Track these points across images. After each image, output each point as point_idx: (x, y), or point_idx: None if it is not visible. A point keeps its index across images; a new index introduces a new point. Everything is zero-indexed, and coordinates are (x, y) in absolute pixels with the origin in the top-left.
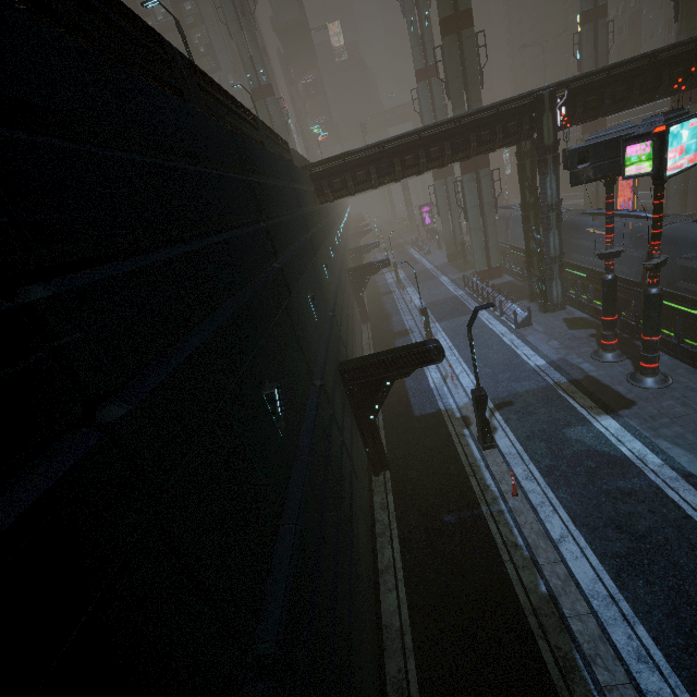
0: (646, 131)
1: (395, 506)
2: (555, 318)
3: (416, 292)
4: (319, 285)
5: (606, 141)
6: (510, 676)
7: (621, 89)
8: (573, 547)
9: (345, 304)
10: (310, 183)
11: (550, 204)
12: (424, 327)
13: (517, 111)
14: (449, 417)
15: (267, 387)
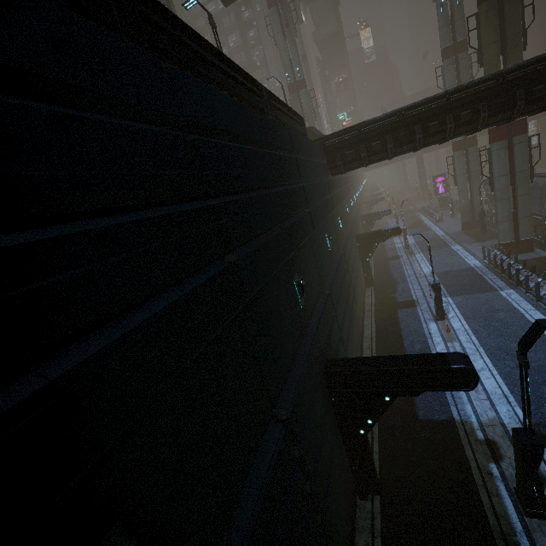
0: None
1: None
2: None
3: (425, 259)
4: (316, 261)
5: None
6: None
7: None
8: None
9: (348, 273)
10: (323, 155)
11: None
12: (434, 302)
13: None
14: (466, 435)
15: None
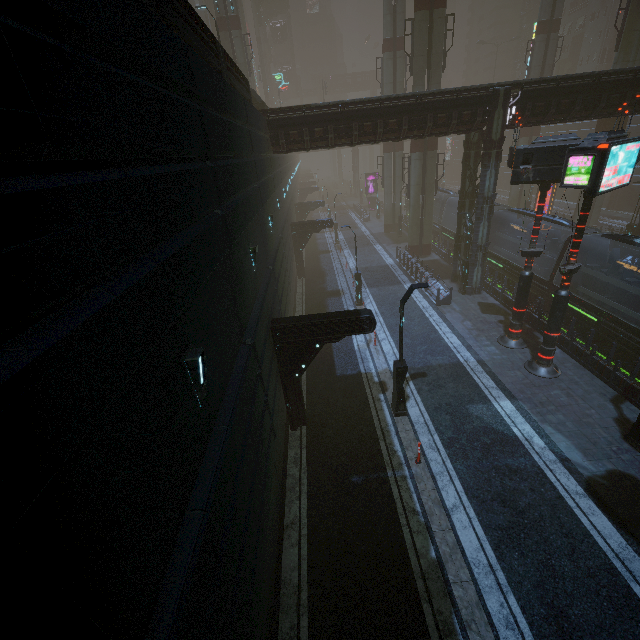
0: (590, 145)
1: (308, 462)
2: (472, 301)
3: (352, 255)
4: (262, 237)
5: (550, 147)
6: (394, 637)
7: (565, 102)
8: (463, 516)
9: (285, 258)
10: (267, 129)
11: (486, 196)
12: (355, 291)
13: (474, 101)
14: (368, 381)
15: (190, 352)
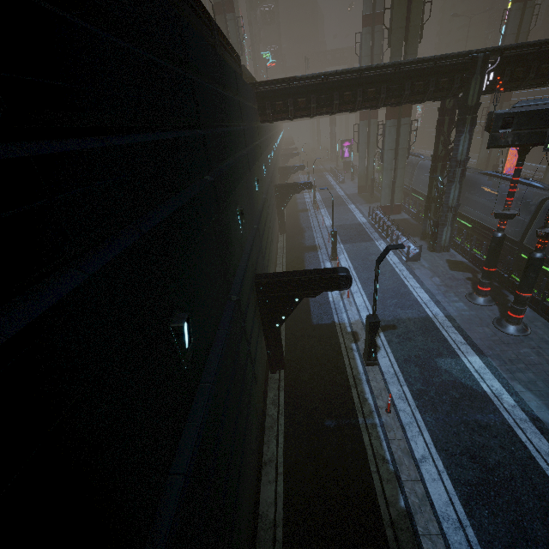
0: None
1: (285, 404)
2: (440, 258)
3: (328, 214)
4: (249, 199)
5: (532, 110)
6: None
7: (546, 66)
8: (432, 469)
9: (269, 217)
10: (255, 101)
11: (459, 160)
12: (331, 246)
13: (452, 68)
14: (341, 330)
15: (176, 317)
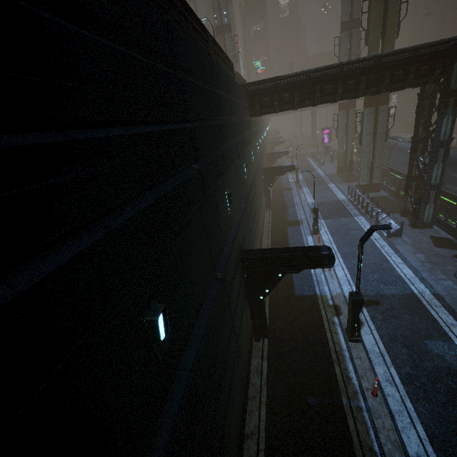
0: None
1: (268, 374)
2: (423, 234)
3: (309, 192)
4: (238, 182)
5: None
6: None
7: None
8: None
9: (256, 196)
10: (245, 99)
11: (441, 140)
12: (312, 222)
13: (433, 56)
14: (323, 303)
15: (152, 309)
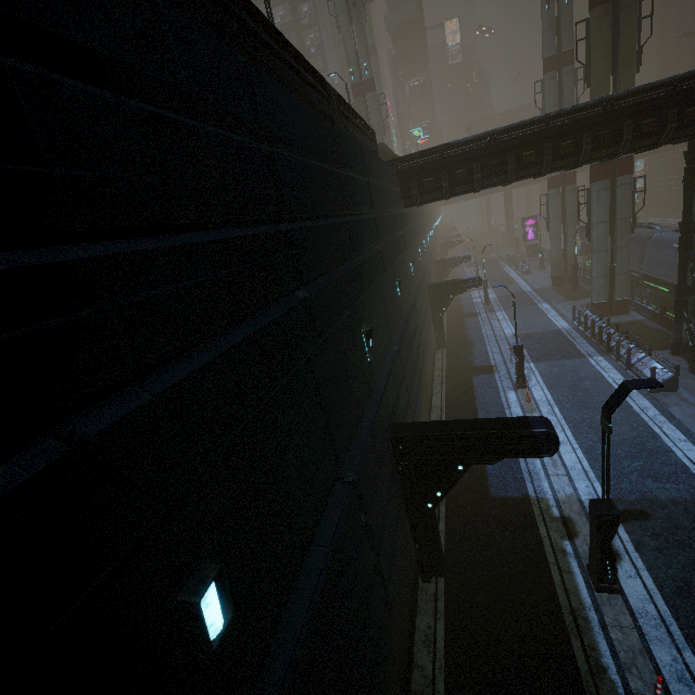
0: None
1: (446, 649)
2: None
3: (507, 318)
4: (385, 310)
5: None
6: None
7: None
8: None
9: (418, 329)
10: (396, 181)
11: None
12: (515, 368)
13: None
14: (541, 512)
15: (194, 575)
